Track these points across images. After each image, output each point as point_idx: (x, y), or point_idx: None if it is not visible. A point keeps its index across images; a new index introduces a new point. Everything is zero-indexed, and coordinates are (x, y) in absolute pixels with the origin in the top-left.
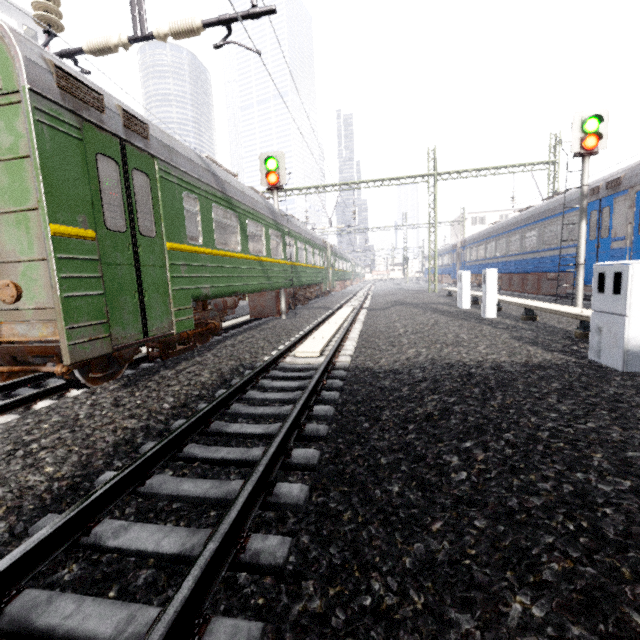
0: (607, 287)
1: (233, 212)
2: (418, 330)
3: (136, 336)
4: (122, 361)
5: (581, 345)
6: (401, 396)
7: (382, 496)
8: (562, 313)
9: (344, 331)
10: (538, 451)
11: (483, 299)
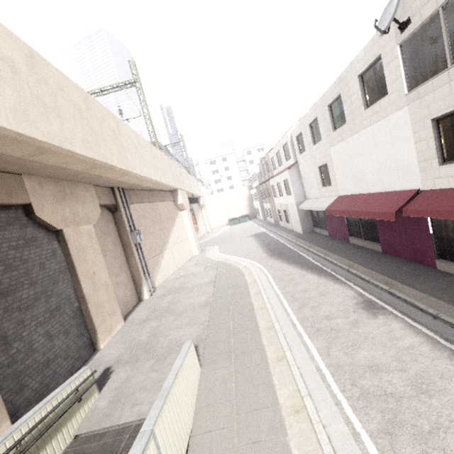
0: None
1: None
2: None
3: None
4: None
5: None
6: None
7: None
8: None
9: None
10: None
11: None
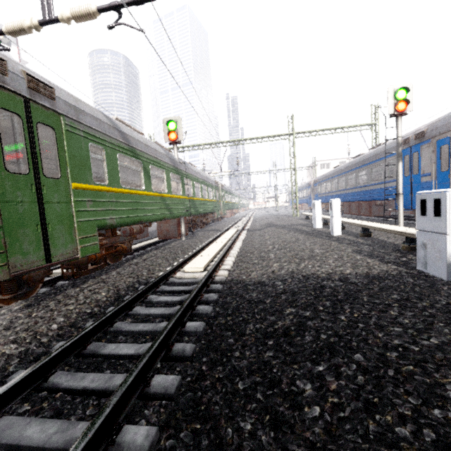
0: (429, 211)
1: (137, 160)
2: (282, 246)
3: (38, 262)
4: (32, 283)
5: (408, 256)
6: (265, 308)
7: (233, 437)
8: (391, 231)
9: (226, 249)
10: (390, 377)
11: (331, 221)
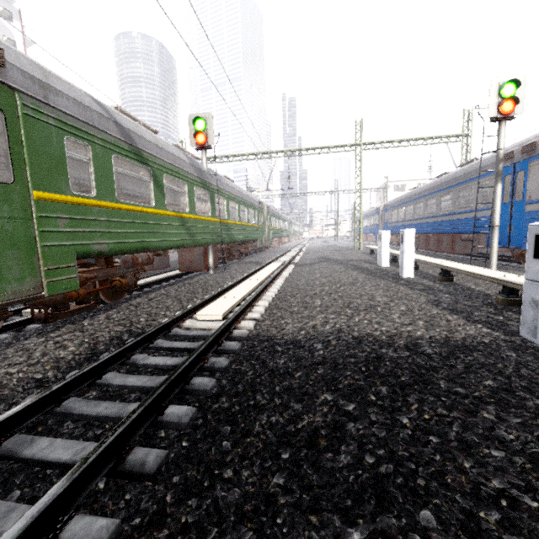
0: None
1: (144, 166)
2: (334, 290)
3: None
4: None
5: (506, 314)
6: (291, 386)
7: None
8: (482, 277)
9: (260, 289)
10: None
11: (401, 258)
